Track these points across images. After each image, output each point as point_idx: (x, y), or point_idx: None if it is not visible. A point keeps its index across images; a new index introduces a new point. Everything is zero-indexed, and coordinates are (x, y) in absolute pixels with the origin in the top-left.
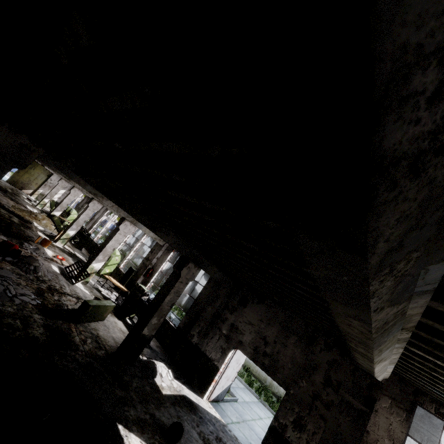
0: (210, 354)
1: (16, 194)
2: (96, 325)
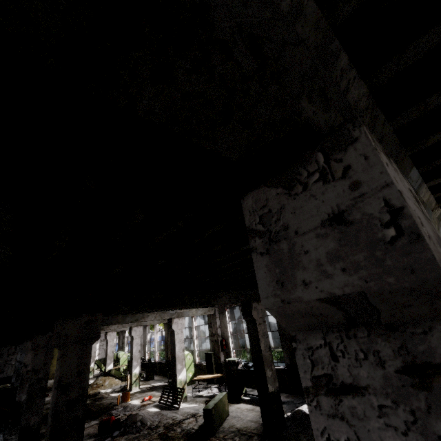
0: None
1: None
2: (228, 423)
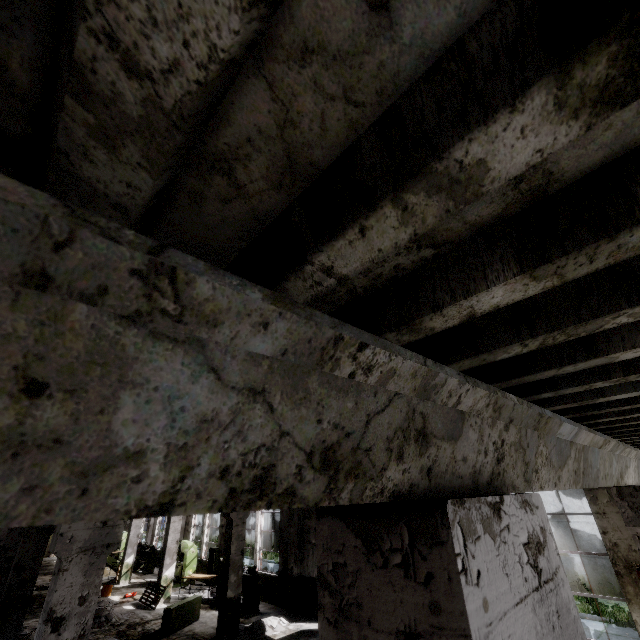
0: (313, 573)
1: (46, 565)
2: (190, 627)
